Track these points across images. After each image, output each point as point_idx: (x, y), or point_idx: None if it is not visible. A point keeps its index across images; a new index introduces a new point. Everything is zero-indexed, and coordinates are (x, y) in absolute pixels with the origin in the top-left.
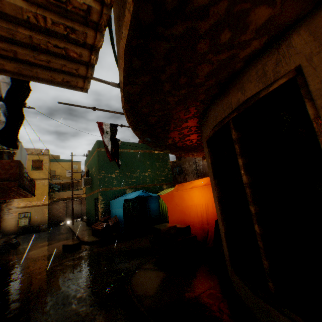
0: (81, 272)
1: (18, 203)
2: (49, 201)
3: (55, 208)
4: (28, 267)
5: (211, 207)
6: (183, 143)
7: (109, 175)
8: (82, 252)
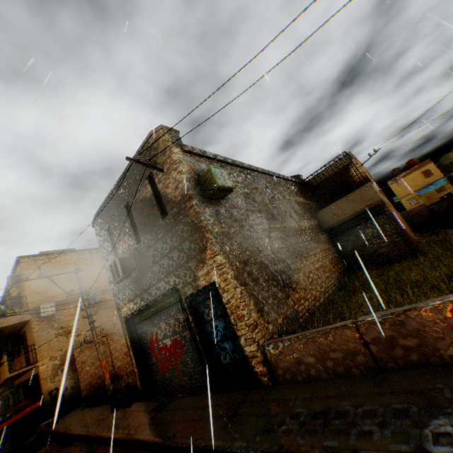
0: None
1: None
2: None
3: None
4: None
5: None
6: None
7: None
8: None
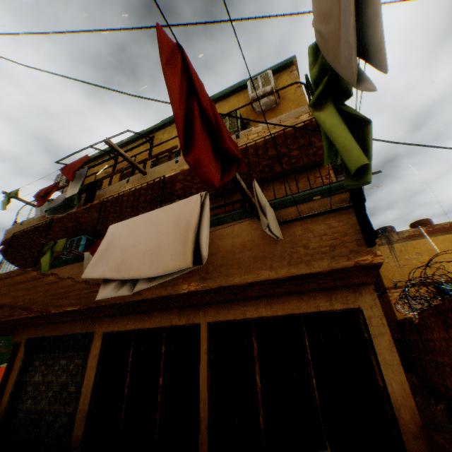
0: None
1: None
2: None
3: None
4: None
5: None
6: None
7: None
8: None
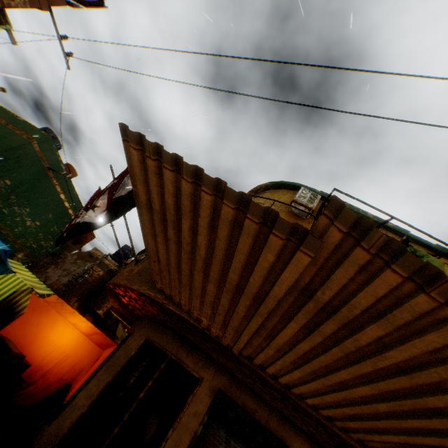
0: None
1: None
2: None
3: None
4: None
5: (69, 363)
6: (129, 304)
7: None
8: None
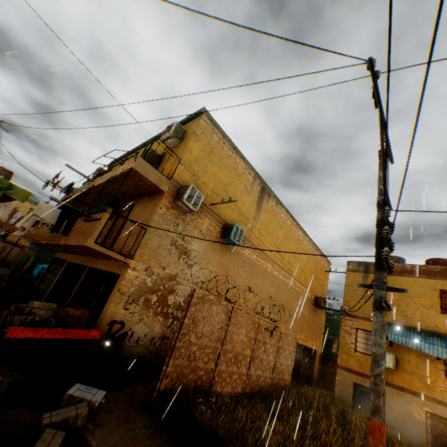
0: None
1: None
2: None
3: None
4: None
5: None
6: None
7: None
8: None
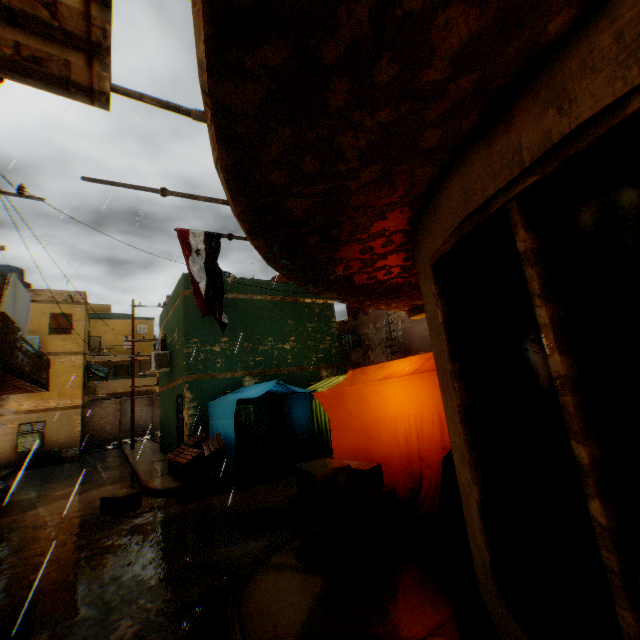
0: (132, 567)
1: (19, 402)
2: (85, 399)
3: (98, 413)
4: (19, 551)
5: (429, 423)
6: (370, 276)
7: (209, 347)
8: (142, 514)
